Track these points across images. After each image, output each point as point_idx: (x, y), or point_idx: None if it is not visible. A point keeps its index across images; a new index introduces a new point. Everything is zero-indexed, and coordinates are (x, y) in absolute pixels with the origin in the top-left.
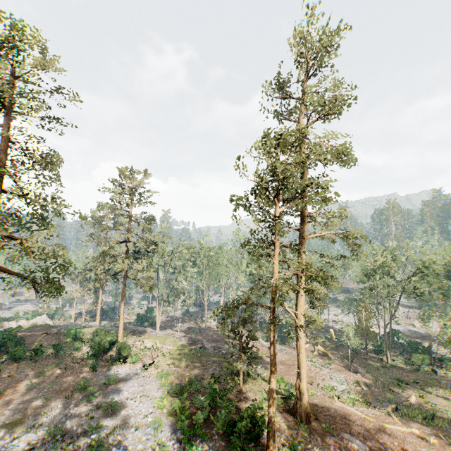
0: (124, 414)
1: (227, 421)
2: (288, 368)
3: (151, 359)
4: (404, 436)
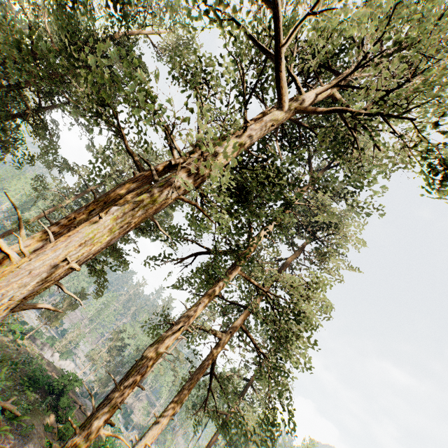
0: None
1: None
2: None
3: None
4: None
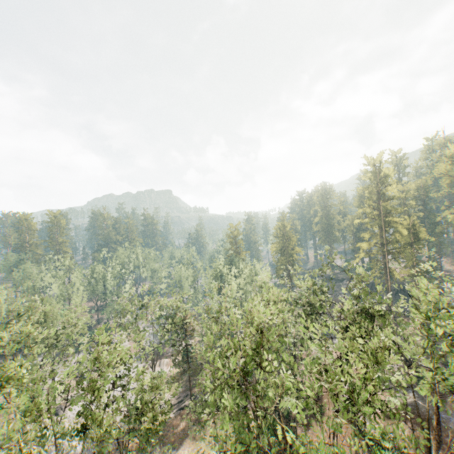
0: None
1: None
2: None
3: None
4: None
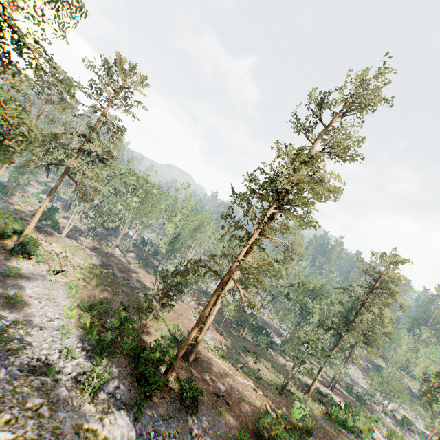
0: (27, 311)
1: (132, 346)
2: (177, 316)
3: (59, 265)
4: (245, 386)
